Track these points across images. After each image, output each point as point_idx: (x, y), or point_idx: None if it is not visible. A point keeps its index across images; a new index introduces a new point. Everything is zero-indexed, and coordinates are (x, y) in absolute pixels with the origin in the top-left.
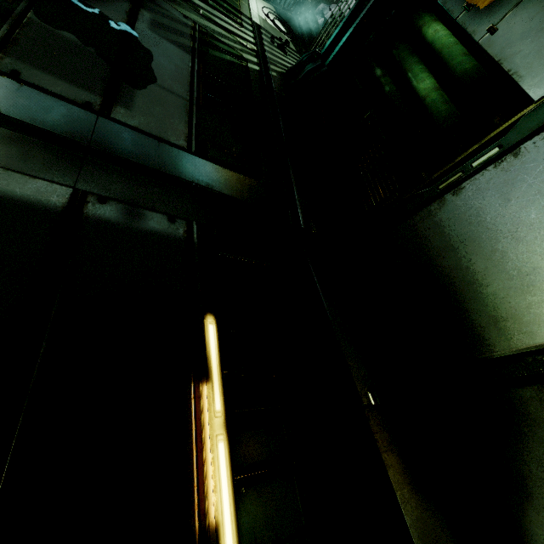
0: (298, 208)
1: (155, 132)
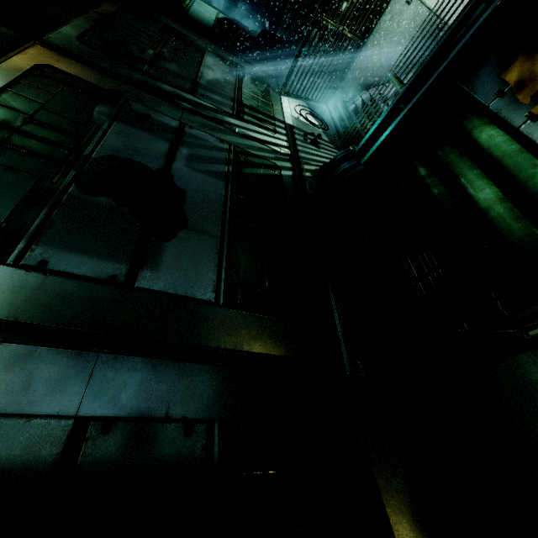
0: (341, 345)
1: (181, 290)
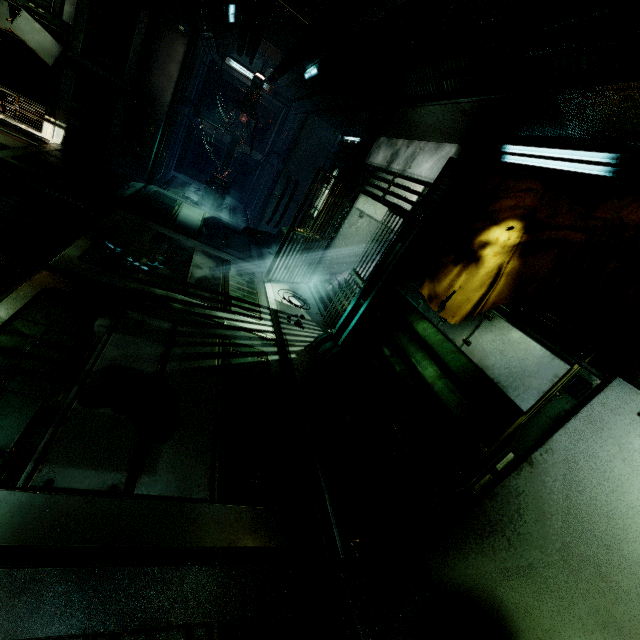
0: (334, 527)
1: (178, 491)
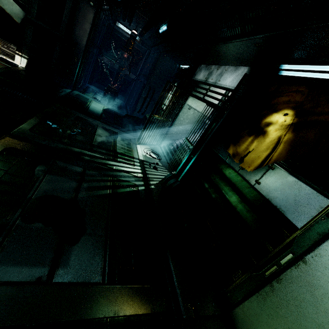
0: (179, 296)
1: (82, 278)
